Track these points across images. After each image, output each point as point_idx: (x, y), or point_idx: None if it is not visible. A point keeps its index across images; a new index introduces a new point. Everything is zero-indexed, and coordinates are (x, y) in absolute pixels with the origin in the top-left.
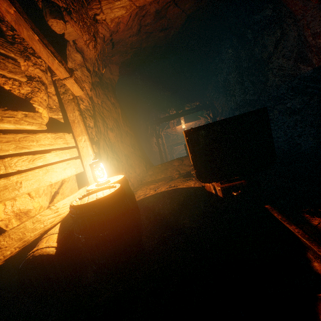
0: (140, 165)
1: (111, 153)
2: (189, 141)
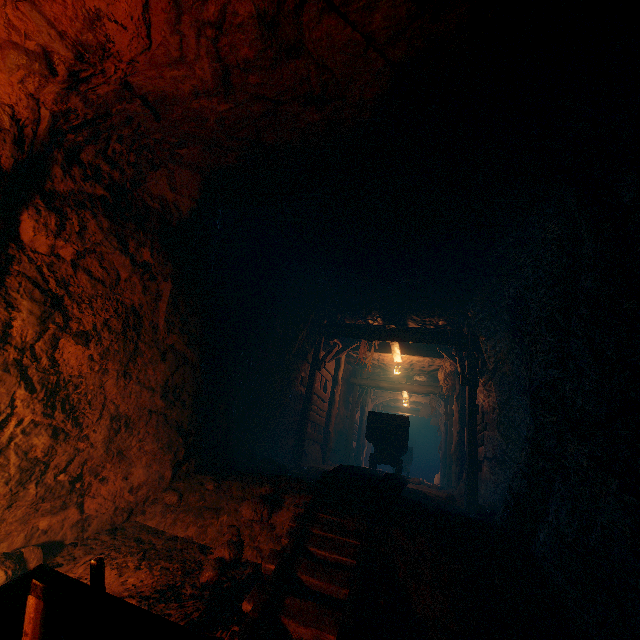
0: (159, 459)
1: (39, 409)
2: None
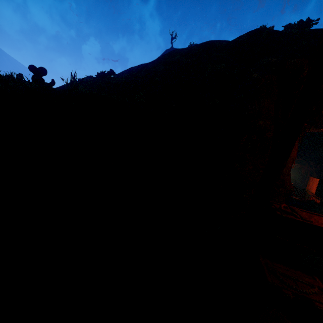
0: None
1: None
2: (319, 183)
